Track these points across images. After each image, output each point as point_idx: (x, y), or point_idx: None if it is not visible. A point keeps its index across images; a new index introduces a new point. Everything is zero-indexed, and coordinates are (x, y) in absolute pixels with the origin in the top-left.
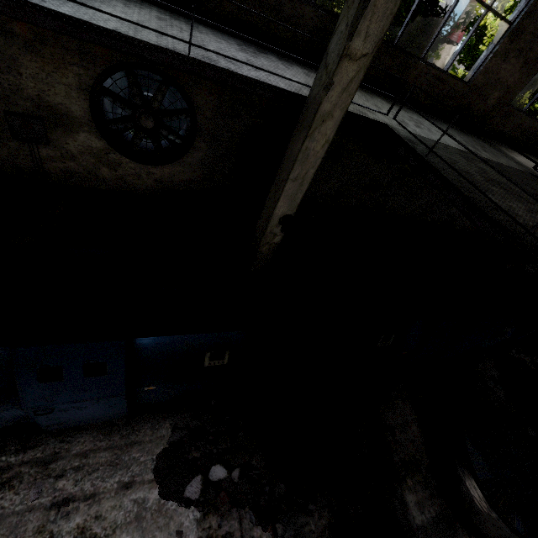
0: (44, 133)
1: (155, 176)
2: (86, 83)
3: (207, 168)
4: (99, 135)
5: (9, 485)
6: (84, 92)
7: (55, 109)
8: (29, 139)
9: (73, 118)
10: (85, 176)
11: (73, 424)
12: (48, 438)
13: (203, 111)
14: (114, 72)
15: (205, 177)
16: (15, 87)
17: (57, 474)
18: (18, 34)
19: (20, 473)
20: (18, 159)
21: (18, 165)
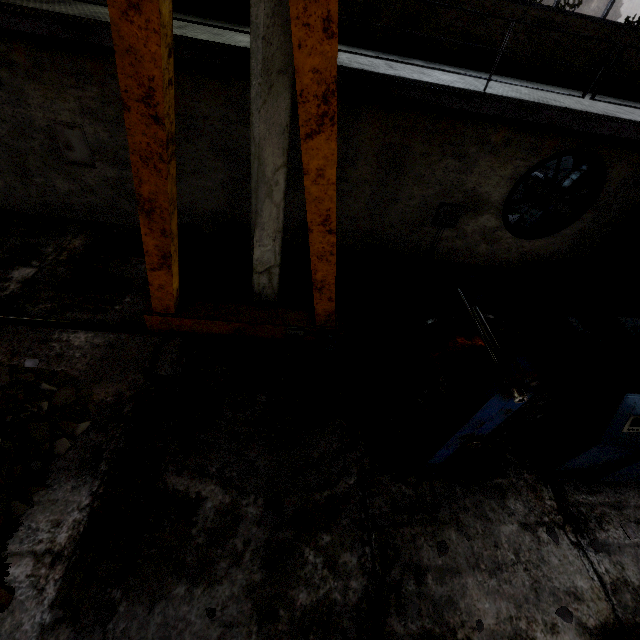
0: (458, 218)
1: (523, 249)
2: (517, 173)
3: (578, 239)
4: (498, 216)
5: (604, 520)
6: (511, 181)
7: (478, 197)
8: (443, 224)
9: (487, 203)
10: (462, 253)
11: (619, 478)
12: (602, 486)
13: (609, 184)
14: (550, 160)
15: (571, 248)
16: (460, 183)
17: (634, 520)
18: (491, 143)
19: (605, 512)
20: (421, 241)
21: (417, 246)
